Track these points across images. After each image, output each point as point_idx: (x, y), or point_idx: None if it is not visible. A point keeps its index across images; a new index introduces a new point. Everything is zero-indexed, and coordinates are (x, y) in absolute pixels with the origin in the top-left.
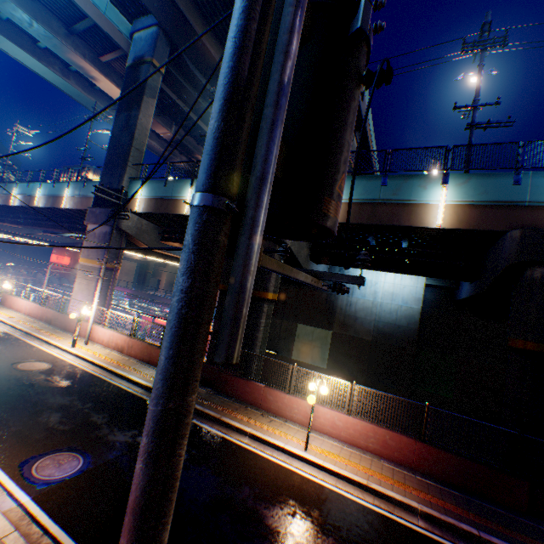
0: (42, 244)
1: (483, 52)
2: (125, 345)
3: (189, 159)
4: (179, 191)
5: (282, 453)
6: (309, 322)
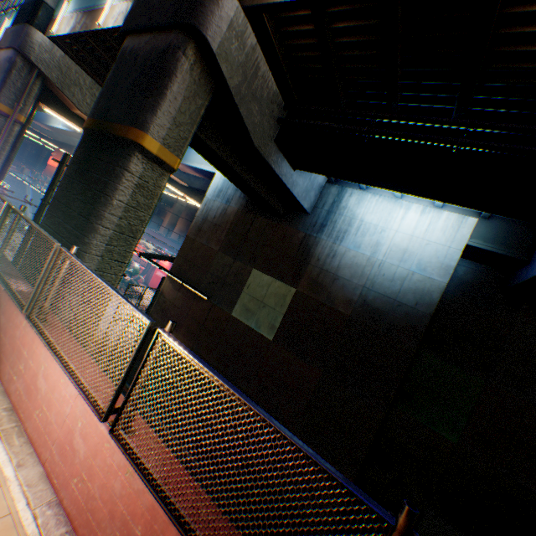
0: (46, 145)
1: None
2: None
3: None
4: None
5: None
6: (269, 270)
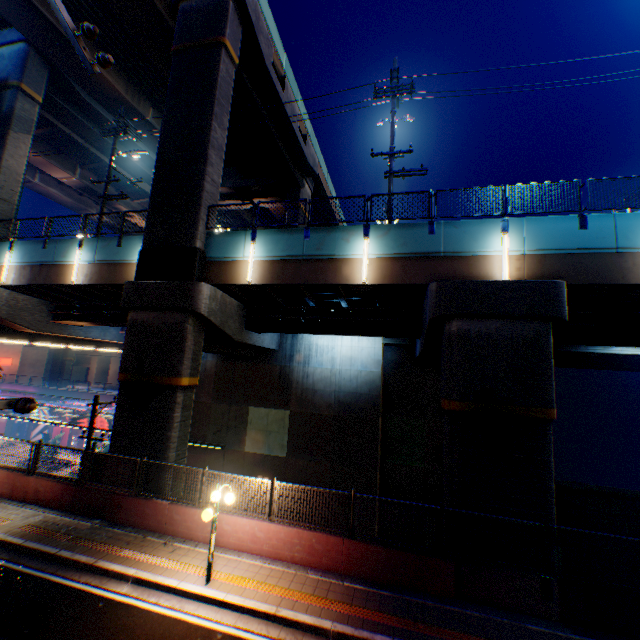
0: None
1: (394, 98)
2: None
3: (110, 210)
4: (64, 254)
5: (174, 595)
6: (263, 403)
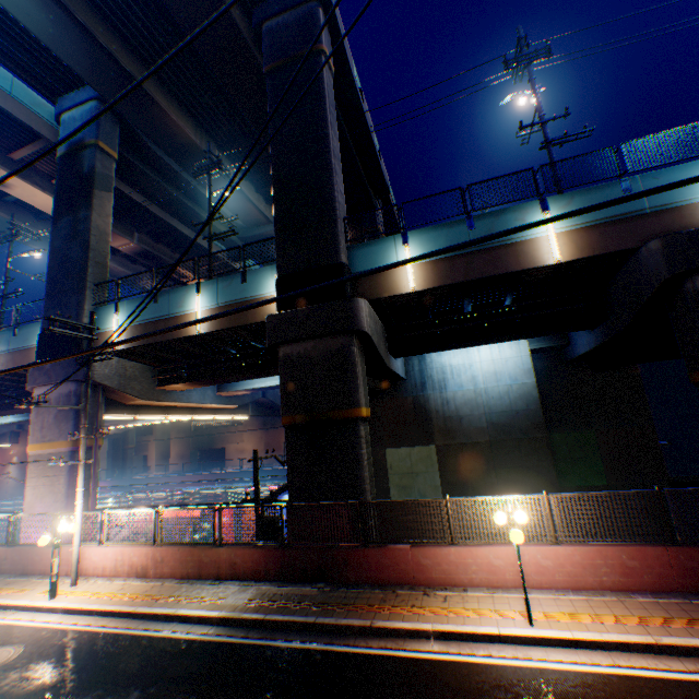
0: None
1: (529, 66)
2: (148, 562)
3: (162, 275)
4: (180, 304)
5: (502, 645)
6: (401, 442)
